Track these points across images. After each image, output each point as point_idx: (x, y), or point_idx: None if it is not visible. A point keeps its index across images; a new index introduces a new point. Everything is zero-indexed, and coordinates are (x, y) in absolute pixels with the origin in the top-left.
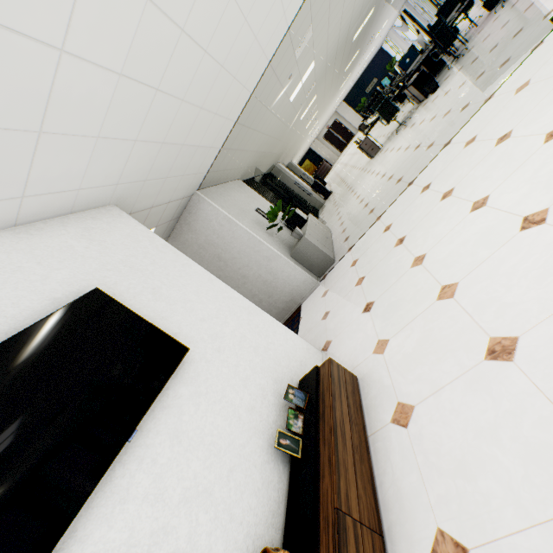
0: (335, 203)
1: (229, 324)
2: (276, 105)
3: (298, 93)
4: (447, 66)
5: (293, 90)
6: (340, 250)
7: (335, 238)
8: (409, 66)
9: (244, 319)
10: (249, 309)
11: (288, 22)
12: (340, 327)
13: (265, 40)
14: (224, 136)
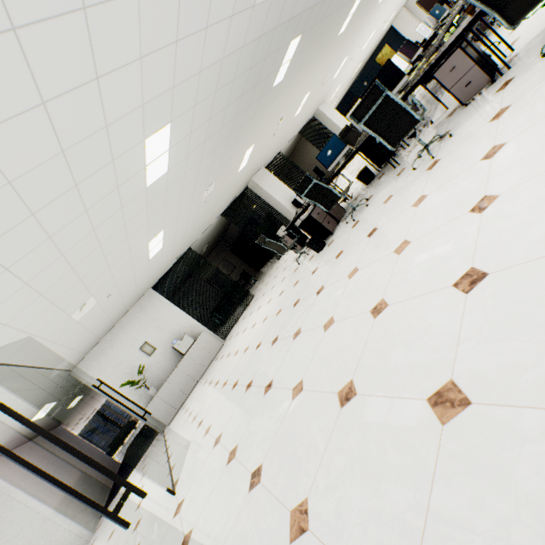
0: (274, 272)
1: (25, 537)
2: (122, 292)
3: (169, 236)
4: (382, 173)
5: (144, 262)
6: (176, 416)
7: (203, 376)
8: (331, 160)
9: (38, 528)
10: (47, 517)
11: (21, 375)
12: (101, 526)
13: (6, 398)
14: (54, 375)
